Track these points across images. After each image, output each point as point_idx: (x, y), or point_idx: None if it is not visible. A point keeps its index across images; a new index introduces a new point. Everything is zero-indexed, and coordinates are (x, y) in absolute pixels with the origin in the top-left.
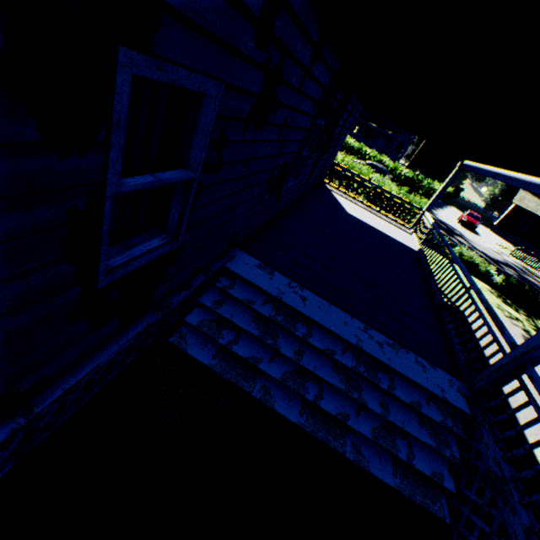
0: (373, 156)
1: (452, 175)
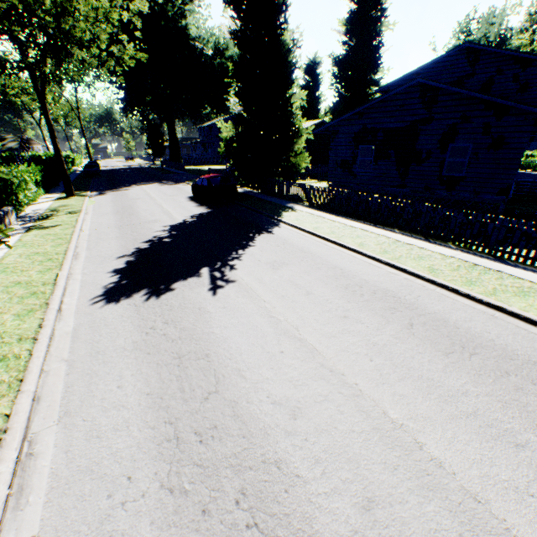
0: (535, 155)
1: None
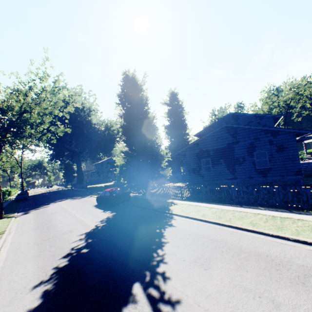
0: None
1: (303, 145)
